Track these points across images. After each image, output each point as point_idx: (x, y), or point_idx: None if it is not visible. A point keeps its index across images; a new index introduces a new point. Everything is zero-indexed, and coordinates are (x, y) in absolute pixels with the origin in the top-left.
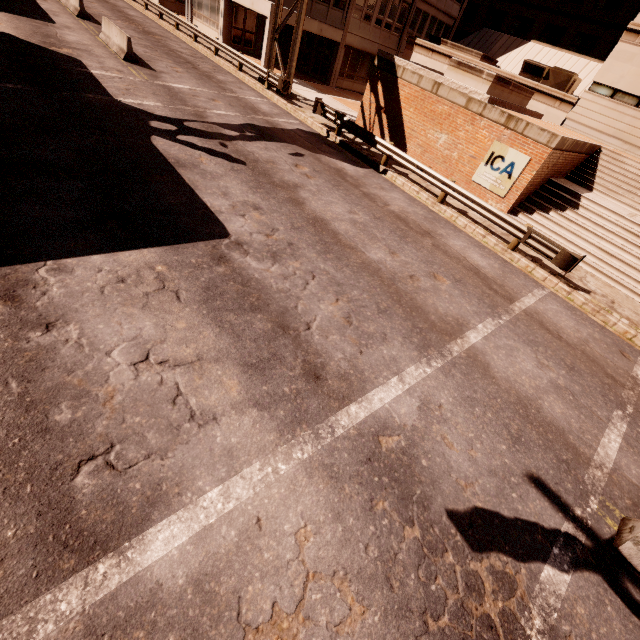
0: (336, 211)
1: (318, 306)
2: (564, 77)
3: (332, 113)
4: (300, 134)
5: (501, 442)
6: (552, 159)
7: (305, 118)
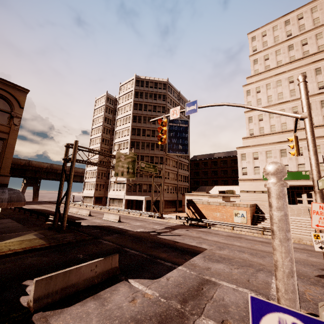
0: (216, 238)
1: (243, 255)
2: (231, 191)
3: (183, 217)
4: (179, 225)
5: (310, 266)
6: (250, 209)
7: (173, 221)
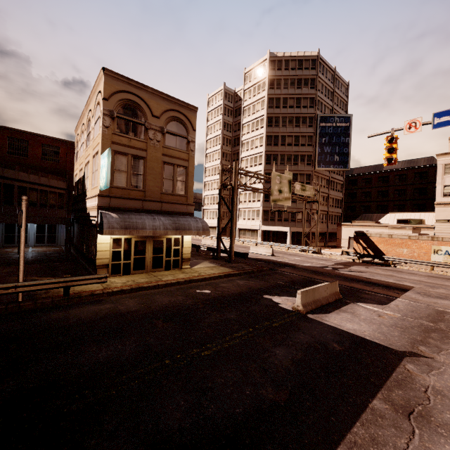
0: (415, 278)
1: None
2: (418, 220)
3: (353, 253)
4: (350, 262)
5: None
6: None
7: (337, 258)
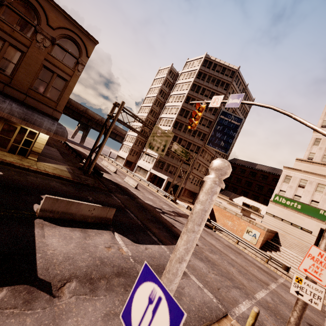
0: (213, 242)
1: (231, 268)
2: (256, 208)
3: None
4: (186, 215)
5: None
6: (266, 234)
7: (183, 210)
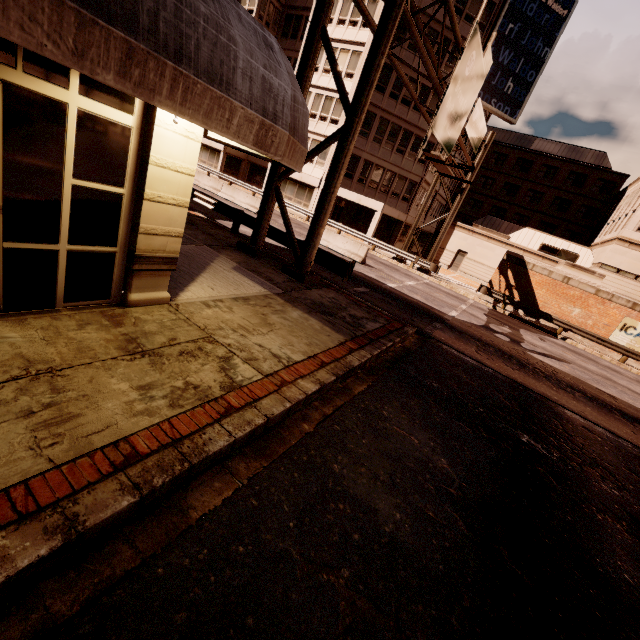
0: None
1: None
2: (572, 256)
3: (500, 295)
4: (498, 314)
5: None
6: None
7: (465, 294)
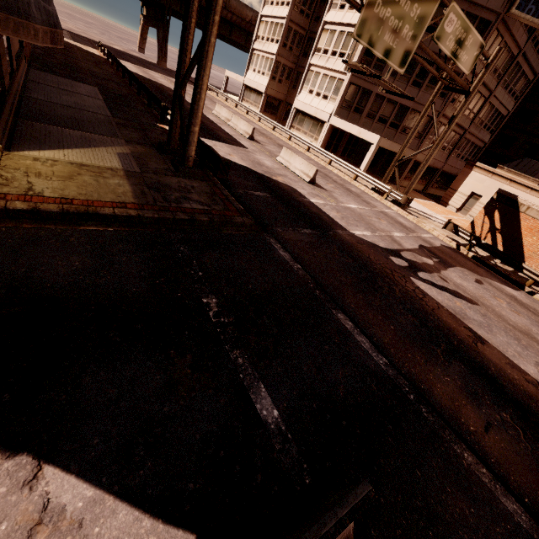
0: None
1: None
2: None
3: (467, 234)
4: (450, 252)
5: None
6: None
7: (430, 229)
